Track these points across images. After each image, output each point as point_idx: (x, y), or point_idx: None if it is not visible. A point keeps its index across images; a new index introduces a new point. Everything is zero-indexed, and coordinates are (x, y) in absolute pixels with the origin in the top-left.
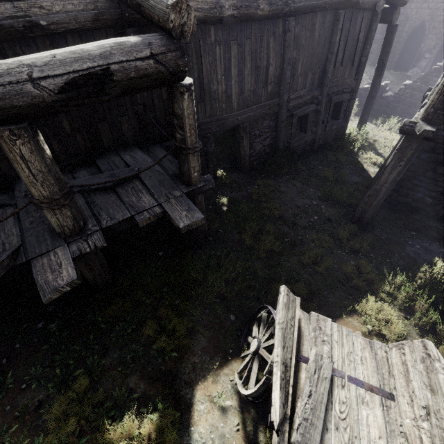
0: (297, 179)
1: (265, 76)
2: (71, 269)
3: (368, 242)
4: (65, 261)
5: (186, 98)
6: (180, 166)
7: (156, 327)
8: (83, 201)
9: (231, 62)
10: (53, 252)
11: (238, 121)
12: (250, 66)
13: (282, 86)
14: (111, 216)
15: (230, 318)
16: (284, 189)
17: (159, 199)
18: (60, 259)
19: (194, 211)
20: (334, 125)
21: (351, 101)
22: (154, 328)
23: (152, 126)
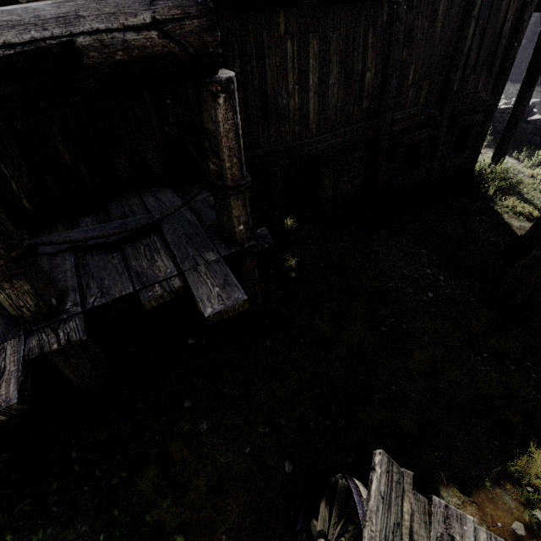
0: (402, 234)
1: (359, 86)
2: (14, 383)
3: (520, 341)
4: (11, 367)
5: (222, 104)
6: (217, 215)
7: (158, 479)
8: (72, 264)
9: (309, 64)
10: (1, 347)
11: (317, 150)
12: (338, 71)
13: (384, 101)
14: (103, 290)
15: (284, 468)
16: (381, 248)
17: (182, 265)
18: (5, 361)
19: (233, 287)
20: (458, 159)
21: (485, 125)
22: (155, 479)
23: (190, 156)
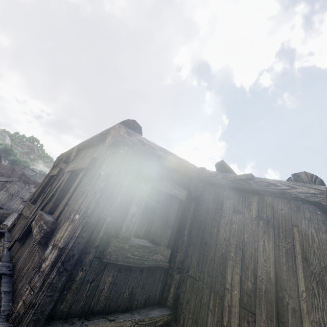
0: None
1: None
2: None
3: None
4: None
5: None
6: None
7: None
8: None
9: None
10: None
11: None
12: None
13: None
14: None
15: None
16: None
17: None
18: None
19: None
20: None
21: None
22: None
23: None
